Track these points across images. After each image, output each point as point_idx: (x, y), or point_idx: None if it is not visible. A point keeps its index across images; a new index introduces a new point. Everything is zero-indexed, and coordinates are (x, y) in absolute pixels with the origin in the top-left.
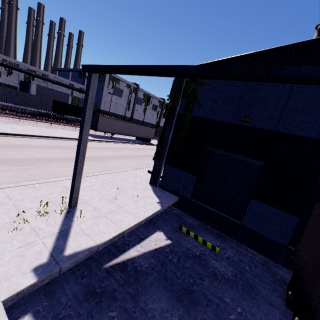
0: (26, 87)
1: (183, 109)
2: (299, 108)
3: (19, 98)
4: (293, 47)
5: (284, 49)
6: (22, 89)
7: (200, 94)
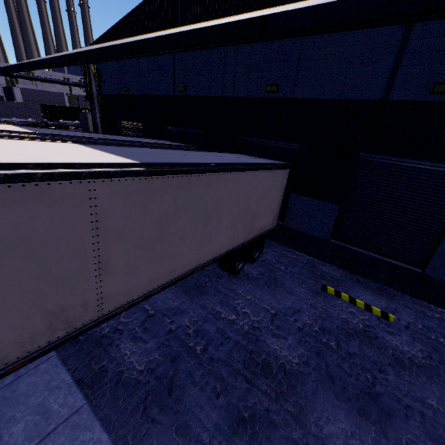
0: (10, 95)
1: (97, 89)
2: (145, 72)
3: (0, 110)
4: (130, 16)
5: (127, 19)
6: (8, 98)
7: (102, 71)
